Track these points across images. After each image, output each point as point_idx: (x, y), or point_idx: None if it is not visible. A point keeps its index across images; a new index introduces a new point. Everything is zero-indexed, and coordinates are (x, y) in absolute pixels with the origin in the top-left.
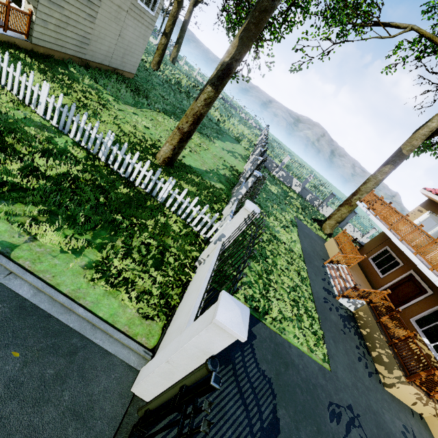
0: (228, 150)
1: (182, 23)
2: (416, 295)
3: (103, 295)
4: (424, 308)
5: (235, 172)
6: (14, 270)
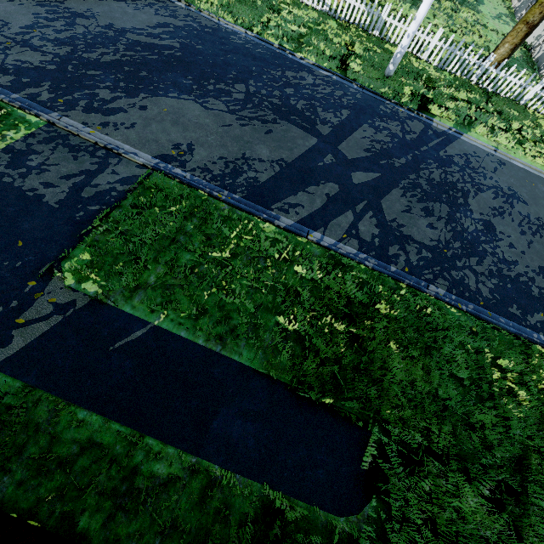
0: (495, 15)
1: None
2: None
3: (541, 167)
4: None
5: (523, 48)
6: (511, 157)
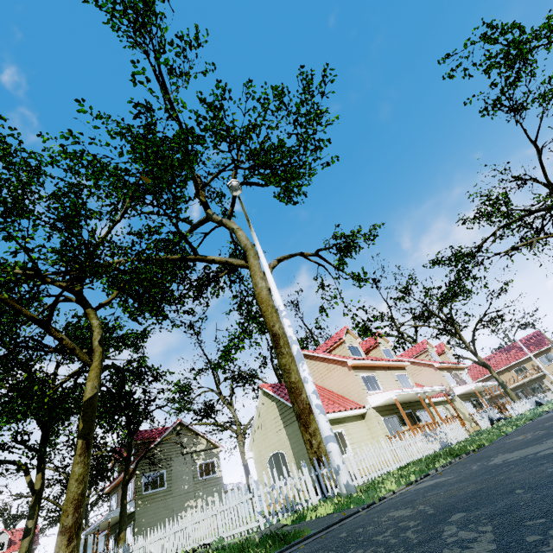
0: None
1: (244, 469)
2: (523, 393)
3: None
4: (529, 392)
5: None
6: None
